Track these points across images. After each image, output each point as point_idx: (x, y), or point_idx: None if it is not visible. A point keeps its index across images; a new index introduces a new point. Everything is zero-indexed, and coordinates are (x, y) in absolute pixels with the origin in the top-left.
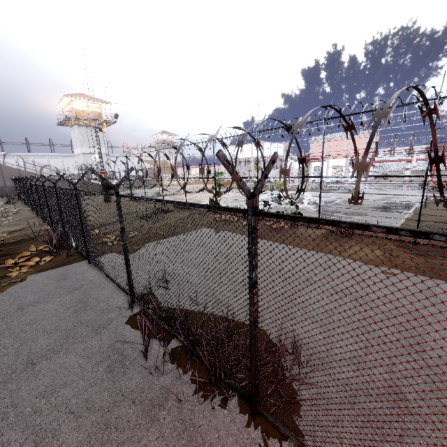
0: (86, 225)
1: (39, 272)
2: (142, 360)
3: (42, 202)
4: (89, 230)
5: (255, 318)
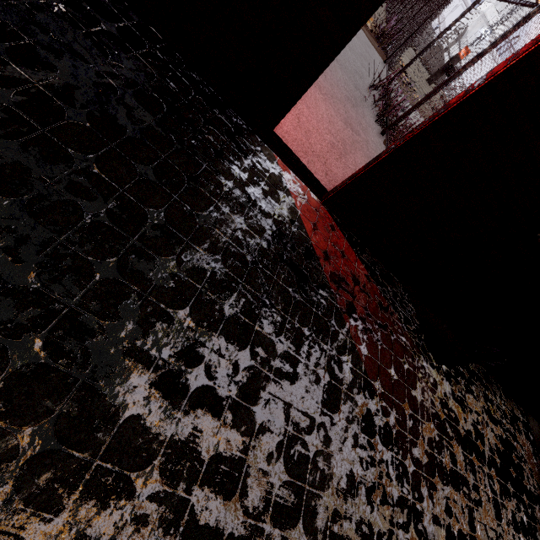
0: (423, 27)
1: (362, 30)
2: (367, 88)
3: (408, 5)
4: (420, 32)
5: (452, 78)
